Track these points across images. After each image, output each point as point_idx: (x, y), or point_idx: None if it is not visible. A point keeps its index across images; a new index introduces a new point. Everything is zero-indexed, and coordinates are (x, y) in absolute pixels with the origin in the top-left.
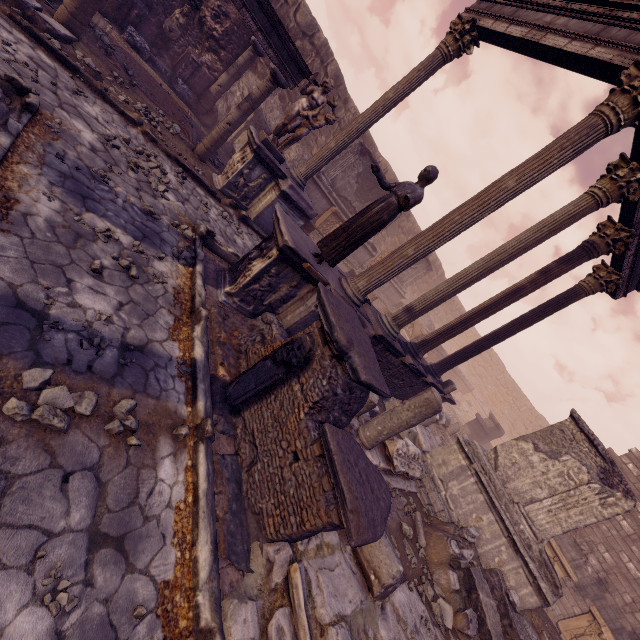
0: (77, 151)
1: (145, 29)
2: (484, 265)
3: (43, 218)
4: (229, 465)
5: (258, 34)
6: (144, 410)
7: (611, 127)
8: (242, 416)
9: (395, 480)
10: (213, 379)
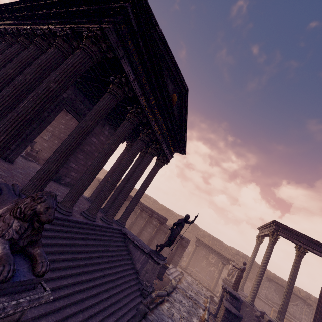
0: (188, 281)
1: (198, 267)
2: (287, 285)
3: (185, 284)
4: (213, 321)
5: (216, 256)
6: (198, 305)
7: (272, 241)
8: (217, 317)
9: None
10: (211, 312)
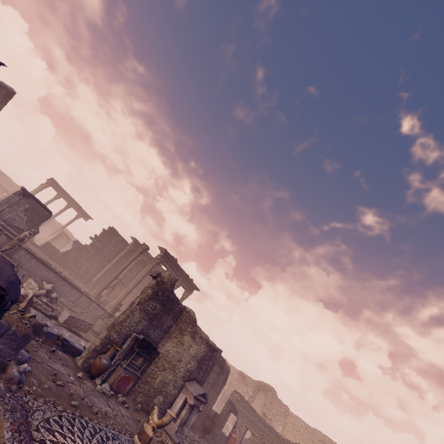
0: None
1: None
2: None
3: None
4: None
5: None
6: None
7: (44, 187)
8: None
9: None
10: None
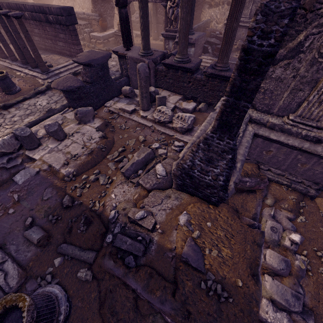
0: None
1: None
2: None
3: None
4: None
5: (153, 1)
6: None
7: None
8: None
9: (163, 128)
10: None
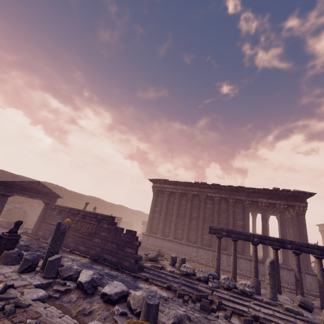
0: None
1: None
2: None
3: None
4: None
5: None
6: None
7: None
8: None
9: None
10: None
